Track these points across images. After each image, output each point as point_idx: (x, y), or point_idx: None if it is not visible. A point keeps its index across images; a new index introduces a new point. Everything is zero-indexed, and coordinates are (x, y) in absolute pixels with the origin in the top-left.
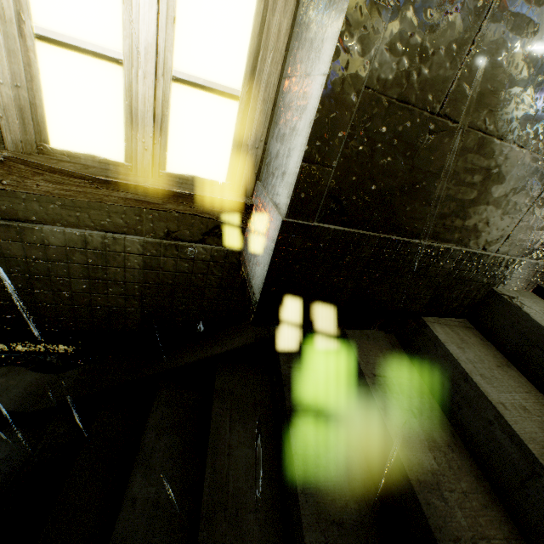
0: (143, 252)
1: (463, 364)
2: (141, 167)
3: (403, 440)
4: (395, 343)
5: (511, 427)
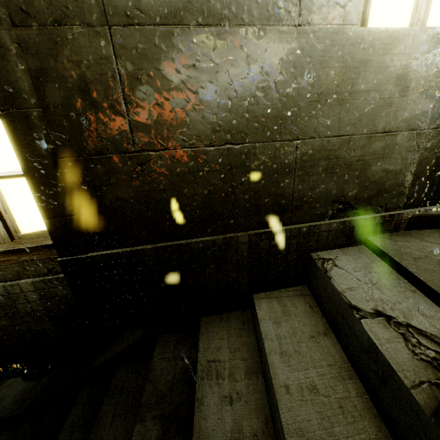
0: (36, 288)
1: (268, 342)
2: (1, 237)
3: (204, 435)
4: (248, 320)
5: (280, 417)
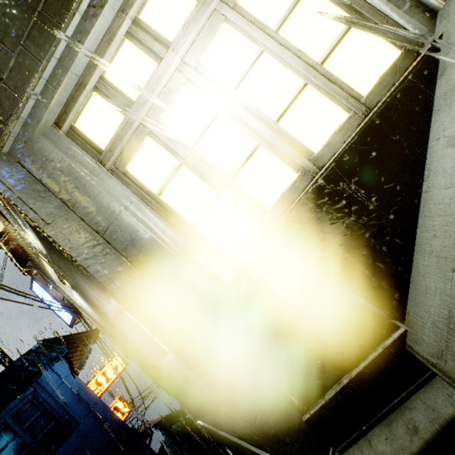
0: None
1: None
2: None
3: None
4: None
5: None
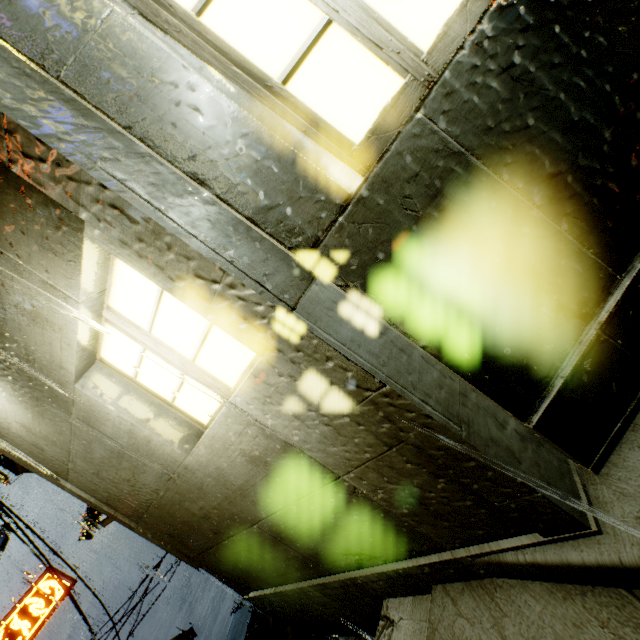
0: None
1: None
2: None
3: None
4: None
5: None
